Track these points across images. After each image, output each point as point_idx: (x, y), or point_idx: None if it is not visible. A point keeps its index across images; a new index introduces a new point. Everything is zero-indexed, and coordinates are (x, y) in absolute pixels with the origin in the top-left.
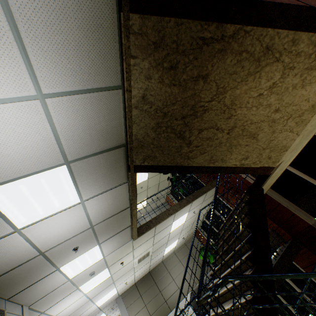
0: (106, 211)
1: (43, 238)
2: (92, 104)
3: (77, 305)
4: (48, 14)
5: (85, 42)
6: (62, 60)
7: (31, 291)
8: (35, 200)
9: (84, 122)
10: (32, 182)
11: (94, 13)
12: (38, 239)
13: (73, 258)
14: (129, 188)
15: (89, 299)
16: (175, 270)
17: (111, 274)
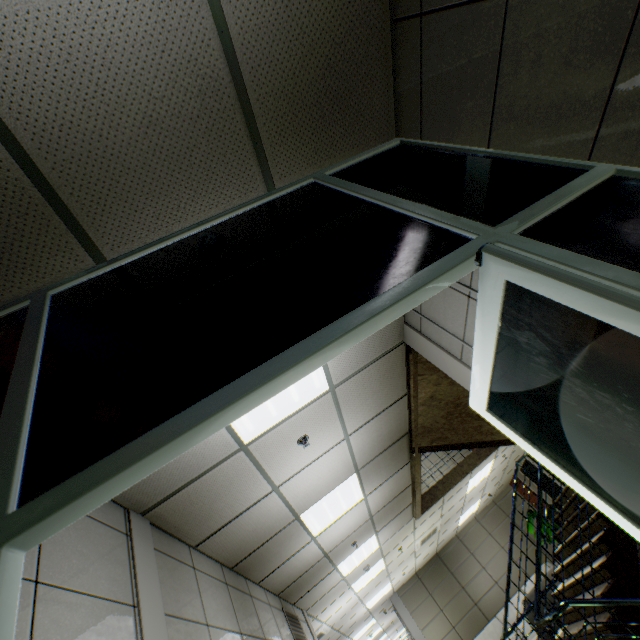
0: (386, 497)
1: (329, 540)
2: (381, 419)
3: (346, 608)
4: (359, 389)
5: (380, 386)
6: (364, 407)
7: (311, 593)
8: (330, 510)
9: (374, 435)
10: (330, 497)
11: (388, 367)
12: (325, 542)
13: (350, 554)
14: (411, 466)
15: (359, 599)
16: (482, 550)
17: (386, 564)
